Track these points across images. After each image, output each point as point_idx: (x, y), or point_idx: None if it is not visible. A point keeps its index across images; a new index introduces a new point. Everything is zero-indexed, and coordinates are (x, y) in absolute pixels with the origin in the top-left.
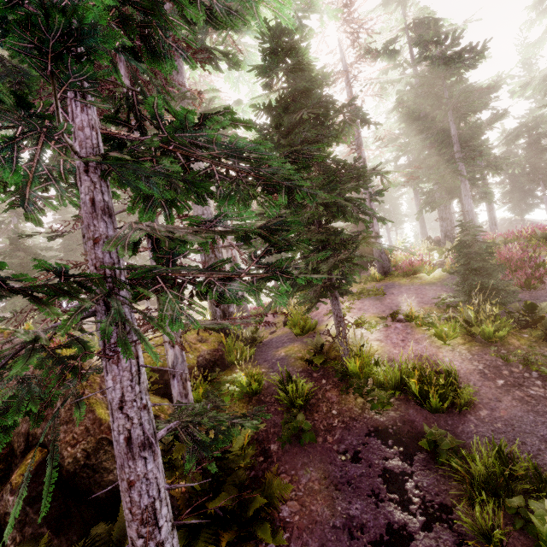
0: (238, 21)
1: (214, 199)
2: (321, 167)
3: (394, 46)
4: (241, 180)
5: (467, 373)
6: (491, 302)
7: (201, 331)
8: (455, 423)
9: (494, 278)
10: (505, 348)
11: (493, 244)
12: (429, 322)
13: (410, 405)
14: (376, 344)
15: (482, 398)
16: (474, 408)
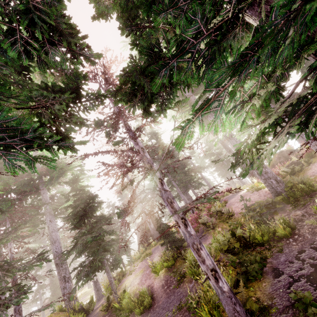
0: (62, 175)
1: (21, 270)
2: (95, 218)
3: (142, 143)
4: (27, 264)
5: (158, 287)
6: (173, 248)
7: (56, 314)
8: (146, 315)
9: (168, 238)
10: (174, 269)
11: (166, 224)
12: (153, 266)
13: (136, 314)
14: (136, 287)
15: (158, 298)
16: (154, 304)
